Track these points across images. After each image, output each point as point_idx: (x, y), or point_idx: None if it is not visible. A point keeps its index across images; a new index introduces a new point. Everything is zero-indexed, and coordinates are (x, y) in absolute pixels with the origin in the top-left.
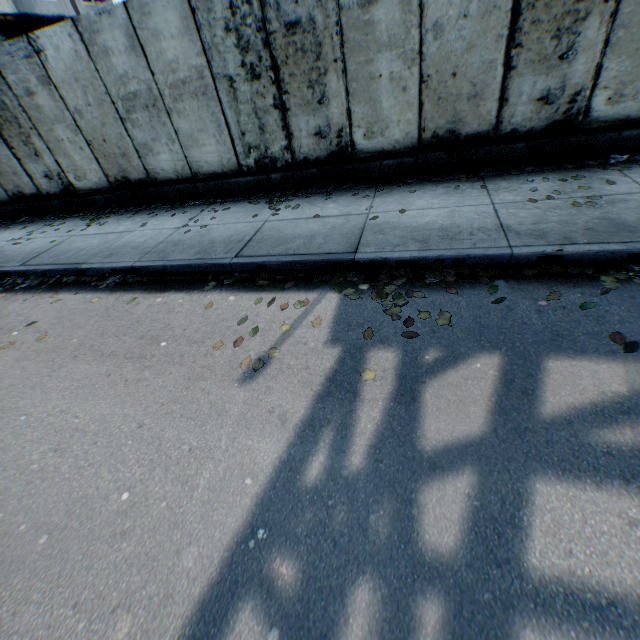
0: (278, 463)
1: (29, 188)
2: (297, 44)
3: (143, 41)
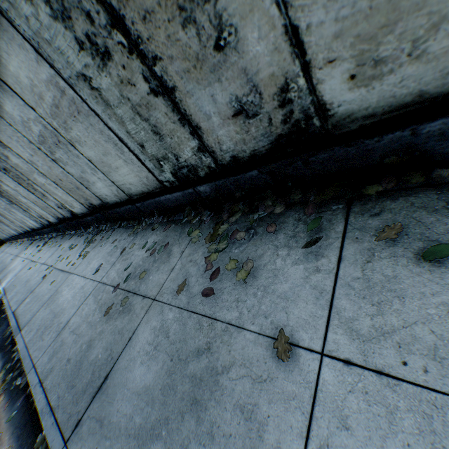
0: None
1: (11, 235)
2: None
3: None
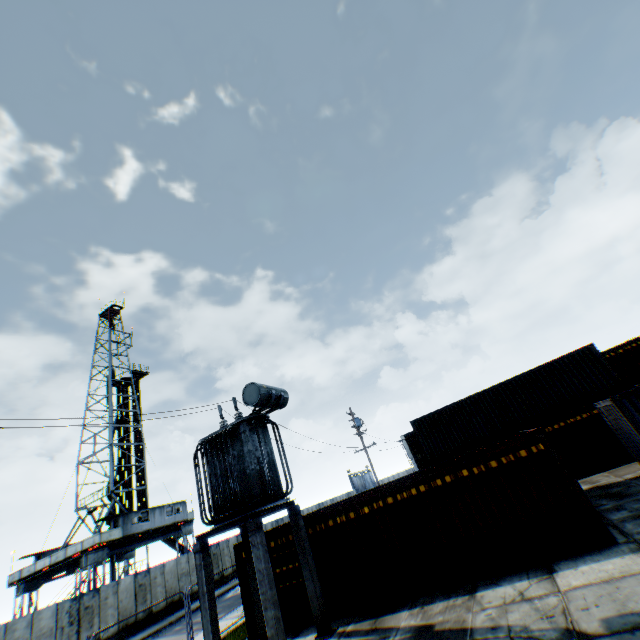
0: (169, 634)
1: None
2: (88, 610)
3: (35, 621)
